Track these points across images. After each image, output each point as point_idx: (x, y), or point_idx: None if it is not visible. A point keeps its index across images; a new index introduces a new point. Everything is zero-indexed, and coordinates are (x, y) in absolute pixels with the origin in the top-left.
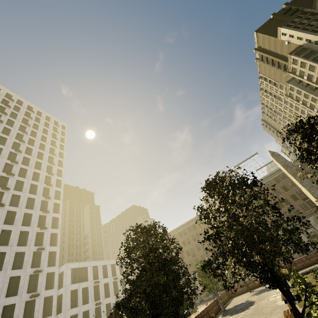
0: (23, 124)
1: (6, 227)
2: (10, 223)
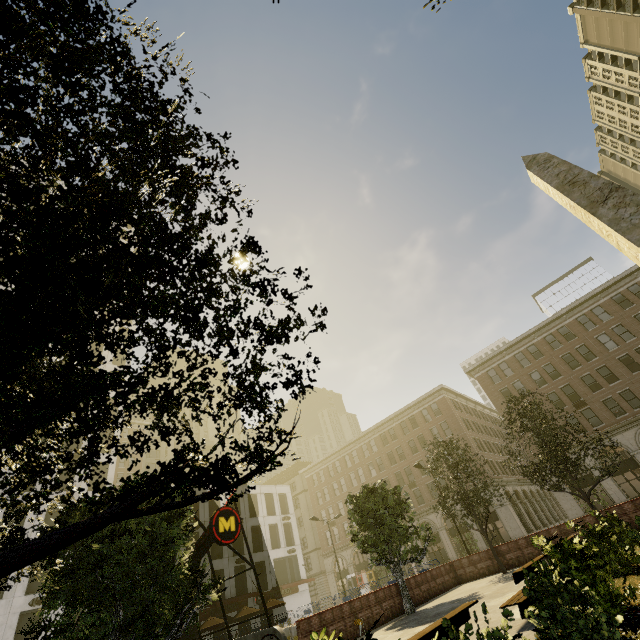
0: None
1: None
2: None
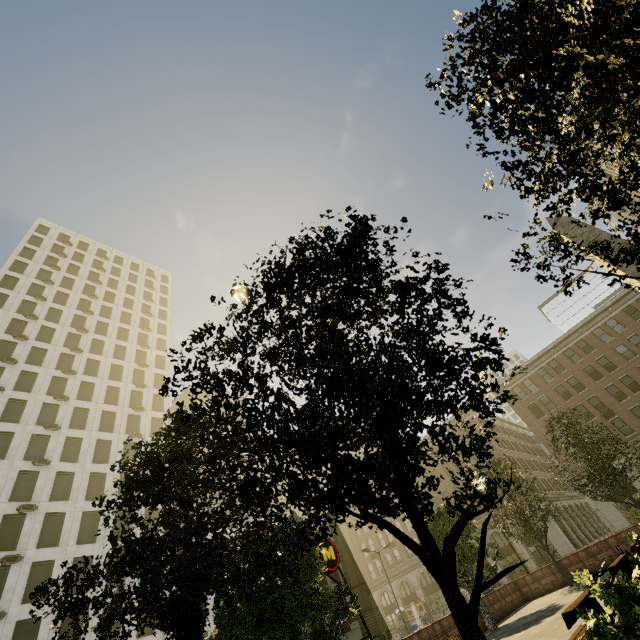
0: (90, 283)
1: (64, 467)
2: (73, 460)
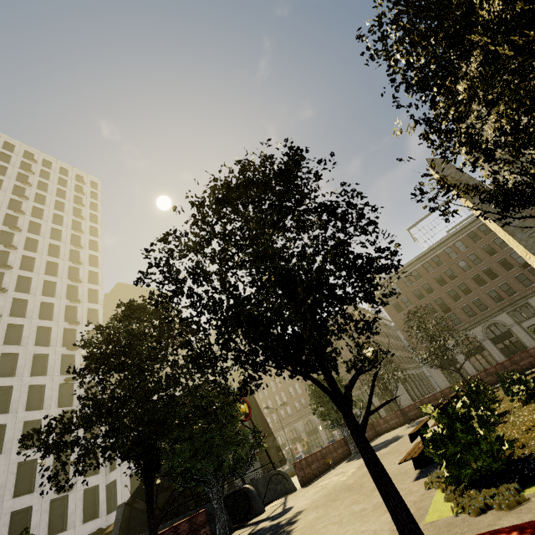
0: (19, 184)
1: (8, 350)
2: (16, 343)
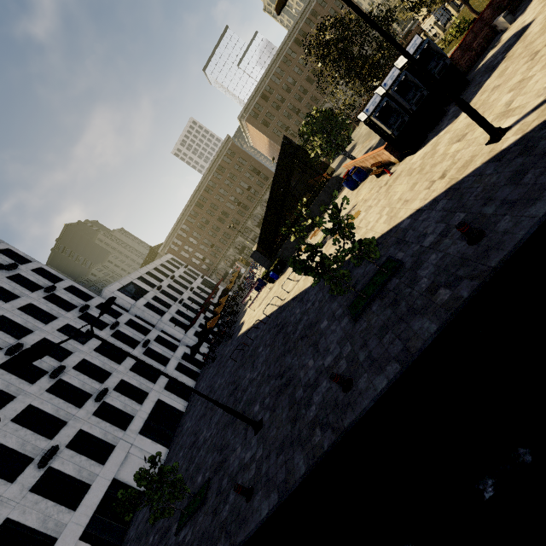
0: None
1: None
2: None
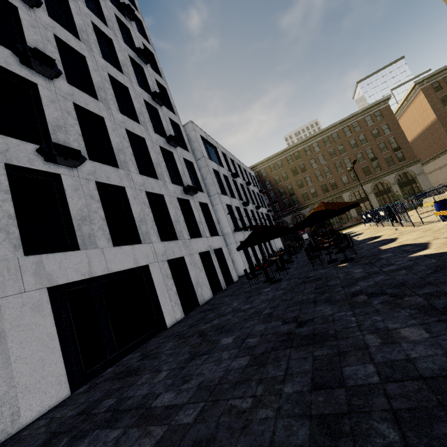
0: None
1: None
2: None
